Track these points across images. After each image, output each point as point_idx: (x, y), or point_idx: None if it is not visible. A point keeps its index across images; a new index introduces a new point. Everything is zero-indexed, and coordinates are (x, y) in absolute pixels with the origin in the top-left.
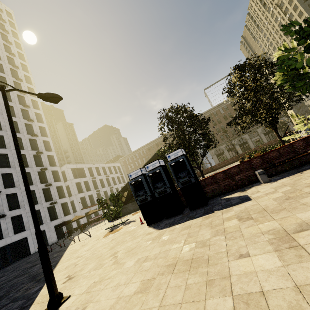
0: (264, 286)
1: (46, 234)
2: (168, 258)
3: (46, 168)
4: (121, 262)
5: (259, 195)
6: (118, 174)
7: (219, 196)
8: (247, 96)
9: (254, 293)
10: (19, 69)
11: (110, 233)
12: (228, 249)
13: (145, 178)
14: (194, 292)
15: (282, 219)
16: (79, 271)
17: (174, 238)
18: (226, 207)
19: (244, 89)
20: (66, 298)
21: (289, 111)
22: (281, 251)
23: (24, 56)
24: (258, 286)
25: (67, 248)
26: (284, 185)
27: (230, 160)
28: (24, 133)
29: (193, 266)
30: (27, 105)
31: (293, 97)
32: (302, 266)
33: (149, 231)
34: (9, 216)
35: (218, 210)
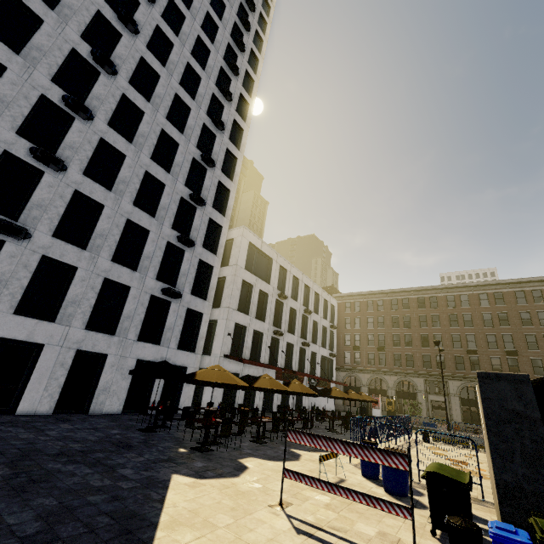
0: None
1: (102, 370)
2: None
3: (203, 200)
4: None
5: None
6: (326, 322)
7: None
8: None
9: None
10: (253, 17)
11: None
12: None
13: None
14: None
15: None
16: None
17: None
18: None
19: None
20: None
21: None
22: None
23: (271, 11)
24: None
25: None
26: None
27: None
28: (202, 108)
29: None
30: (236, 66)
31: None
32: None
33: None
34: (40, 250)
35: None
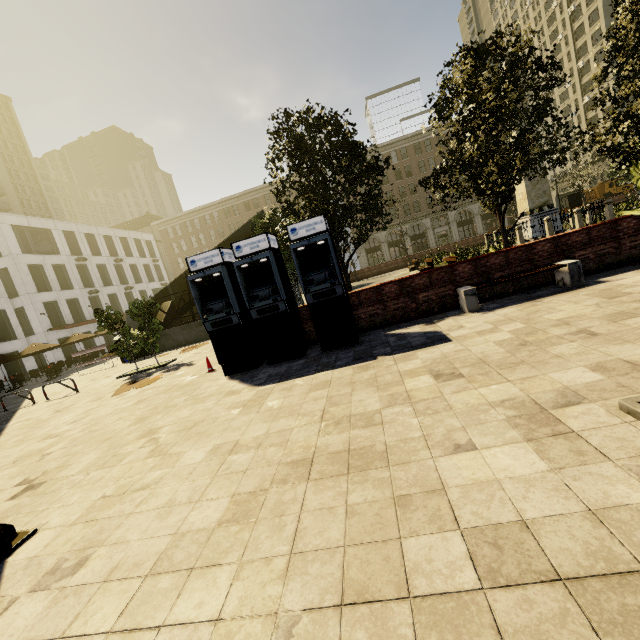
0: (524, 511)
1: None
2: (291, 448)
3: None
4: (171, 453)
5: (465, 334)
6: (147, 260)
7: (380, 329)
8: (476, 125)
9: (506, 525)
10: None
11: (131, 386)
12: (426, 433)
13: (229, 272)
14: (370, 522)
15: (523, 380)
16: (55, 469)
17: (297, 406)
18: (402, 350)
19: (473, 108)
20: (26, 535)
21: (519, 185)
22: (540, 441)
23: None
24: (511, 509)
25: (14, 415)
26: (510, 319)
27: (392, 263)
28: None
29: (356, 466)
30: None
31: (553, 152)
32: (590, 472)
33: (233, 388)
34: None
35: (386, 356)
